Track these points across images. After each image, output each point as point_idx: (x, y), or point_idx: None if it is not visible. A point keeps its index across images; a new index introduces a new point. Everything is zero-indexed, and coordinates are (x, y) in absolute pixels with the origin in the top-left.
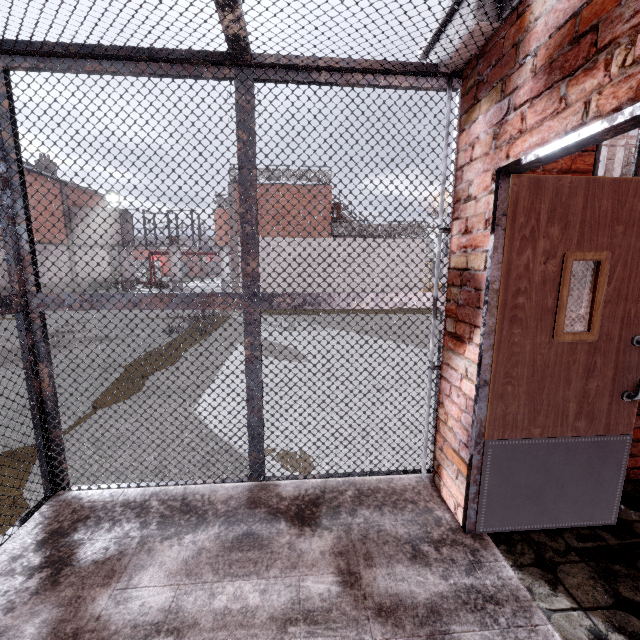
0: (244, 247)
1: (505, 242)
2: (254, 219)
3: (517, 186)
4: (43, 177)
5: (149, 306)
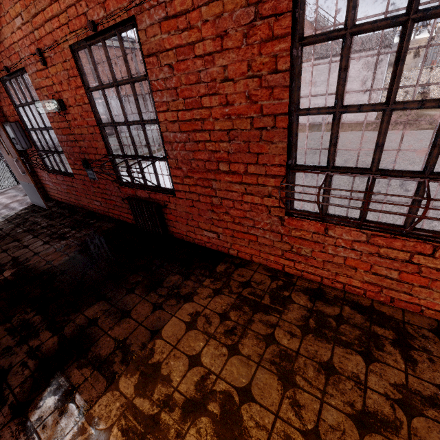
0: None
1: None
2: None
3: None
4: None
5: None
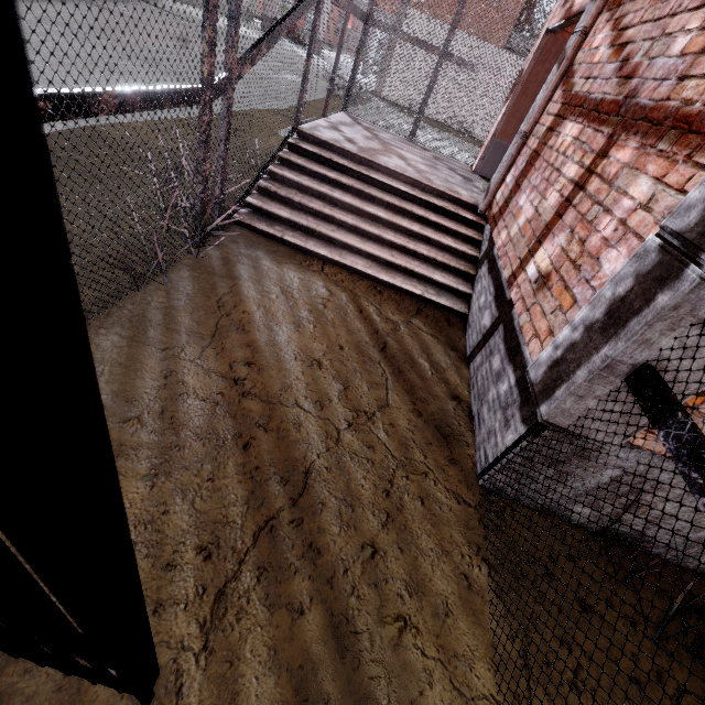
0: (452, 27)
1: (535, 60)
2: (461, 15)
3: (549, 38)
4: None
5: (407, 41)
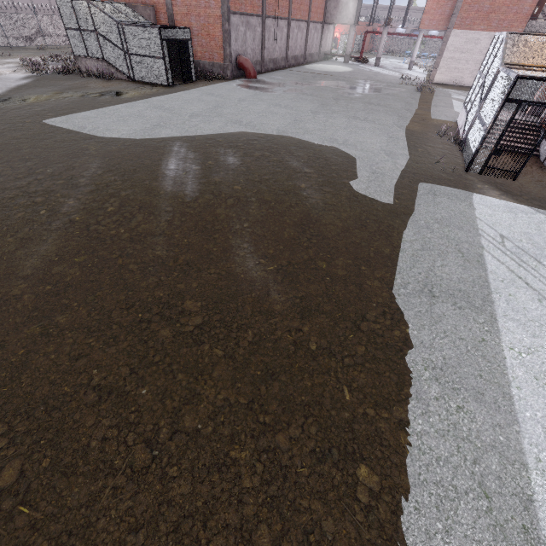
0: None
1: None
2: None
3: None
4: None
5: None
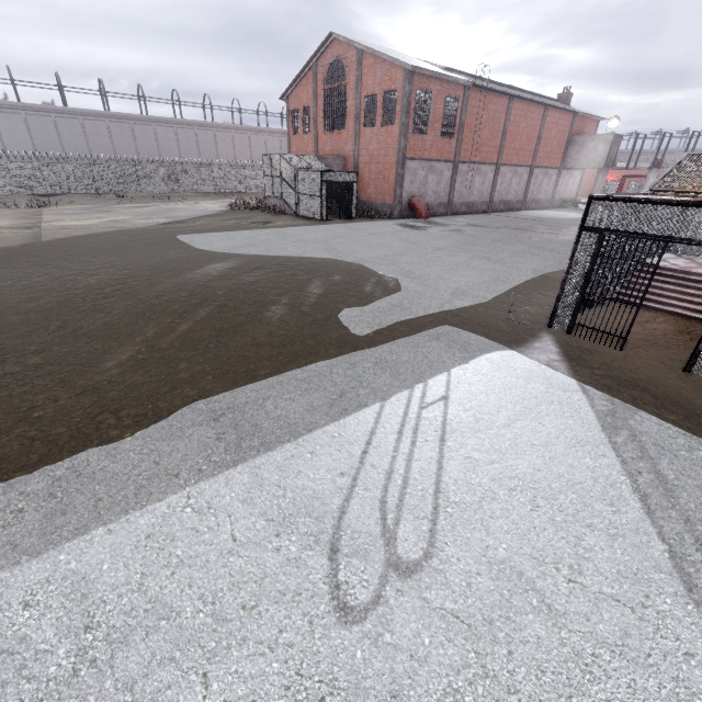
0: None
1: None
2: None
3: None
4: (565, 112)
5: None
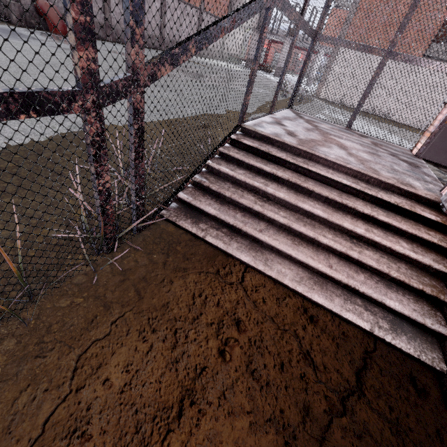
0: (399, 29)
1: None
2: (410, 17)
3: None
4: None
5: (351, 47)
